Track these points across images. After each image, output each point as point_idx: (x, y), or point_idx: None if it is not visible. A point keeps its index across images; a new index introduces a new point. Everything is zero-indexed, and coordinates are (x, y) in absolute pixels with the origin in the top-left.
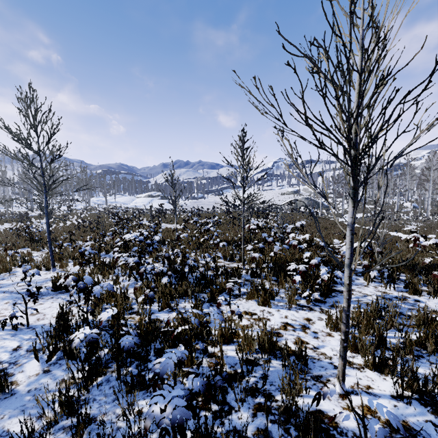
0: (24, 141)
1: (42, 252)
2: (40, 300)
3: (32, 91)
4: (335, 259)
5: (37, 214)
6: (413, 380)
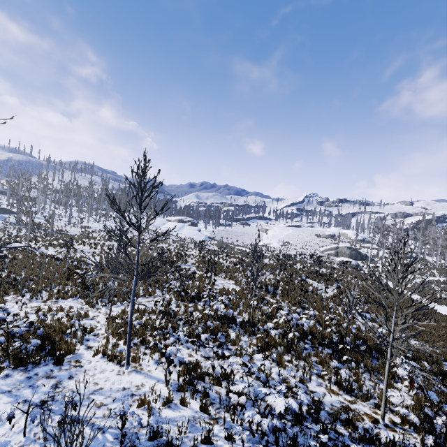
0: (136, 226)
1: (97, 311)
2: None
3: (145, 160)
4: None
5: (74, 231)
6: None
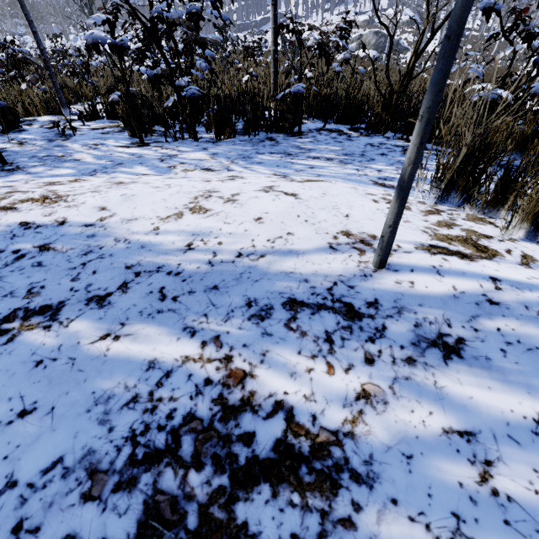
0: None
1: None
2: None
3: None
4: None
5: None
6: None
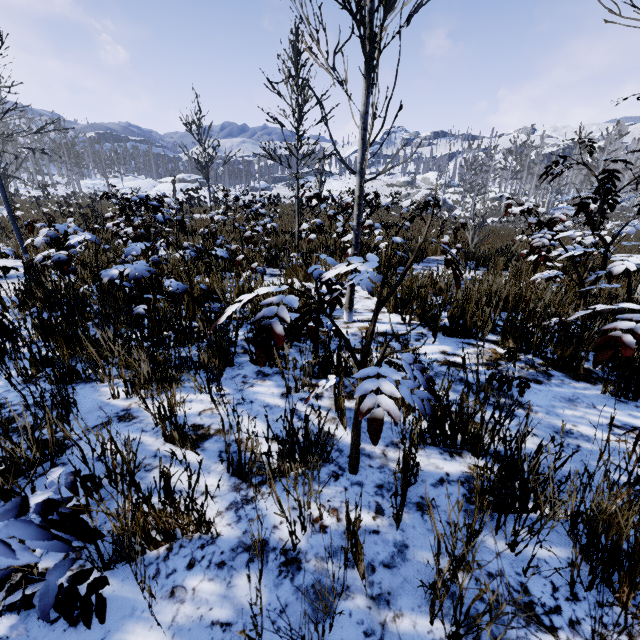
0: None
1: (7, 244)
2: (9, 280)
3: None
4: (345, 164)
5: None
6: (422, 309)
